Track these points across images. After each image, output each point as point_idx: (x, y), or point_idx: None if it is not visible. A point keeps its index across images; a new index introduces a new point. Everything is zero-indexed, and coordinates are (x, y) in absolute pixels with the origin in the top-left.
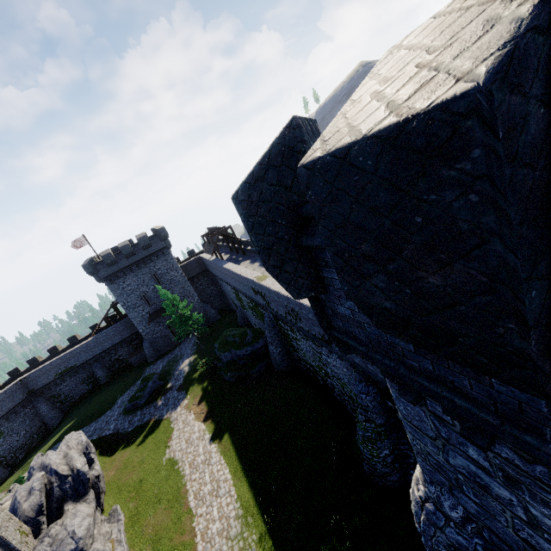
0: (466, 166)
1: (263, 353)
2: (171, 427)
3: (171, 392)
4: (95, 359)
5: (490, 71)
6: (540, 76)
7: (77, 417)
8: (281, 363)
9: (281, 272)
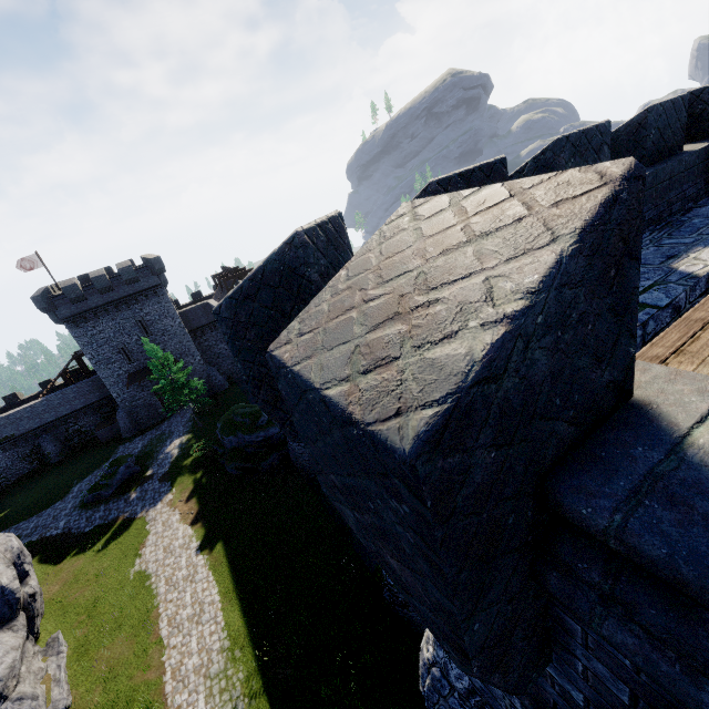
0: (400, 509)
1: (279, 440)
2: (146, 529)
3: (151, 482)
4: (43, 429)
5: (421, 435)
6: (491, 422)
7: (11, 508)
8: (300, 456)
9: (275, 409)
